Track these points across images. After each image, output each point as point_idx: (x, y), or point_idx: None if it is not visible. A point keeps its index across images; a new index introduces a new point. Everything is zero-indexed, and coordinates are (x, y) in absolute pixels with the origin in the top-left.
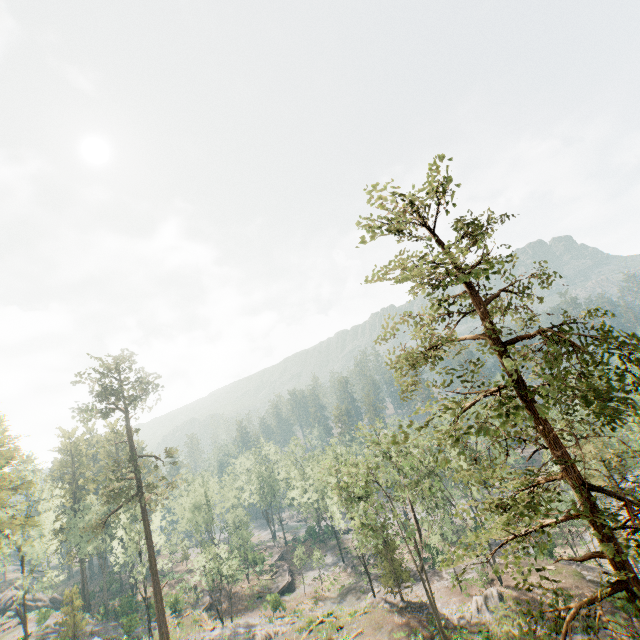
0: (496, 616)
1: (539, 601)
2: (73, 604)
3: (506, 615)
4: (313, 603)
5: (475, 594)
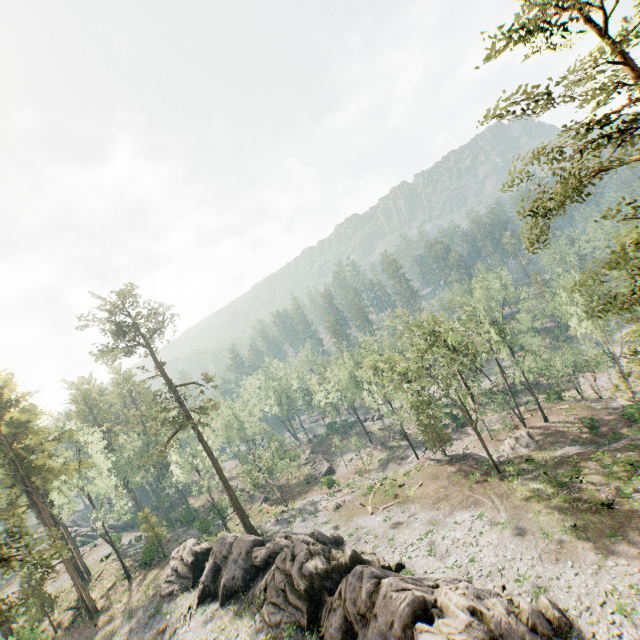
0: (530, 449)
1: (563, 432)
2: (150, 522)
3: (539, 447)
4: (360, 476)
5: (505, 439)
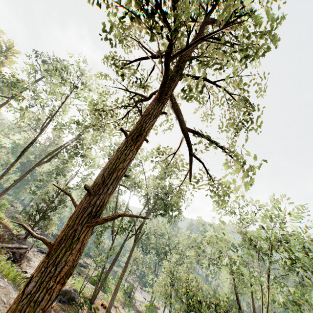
0: None
1: None
2: None
3: None
4: None
5: None
